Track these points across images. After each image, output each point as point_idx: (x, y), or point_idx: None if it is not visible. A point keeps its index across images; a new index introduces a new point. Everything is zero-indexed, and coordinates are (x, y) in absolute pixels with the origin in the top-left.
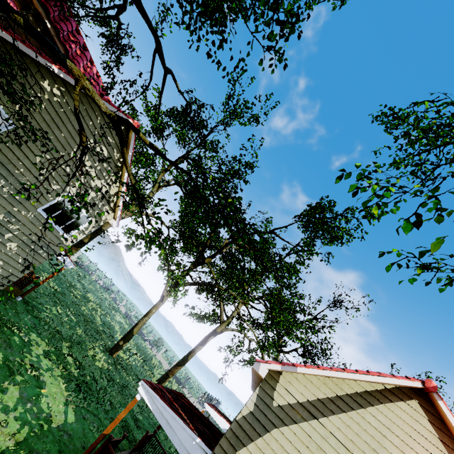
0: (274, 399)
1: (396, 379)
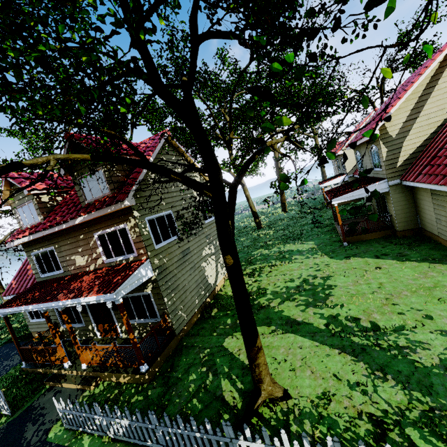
0: (391, 136)
1: (444, 51)
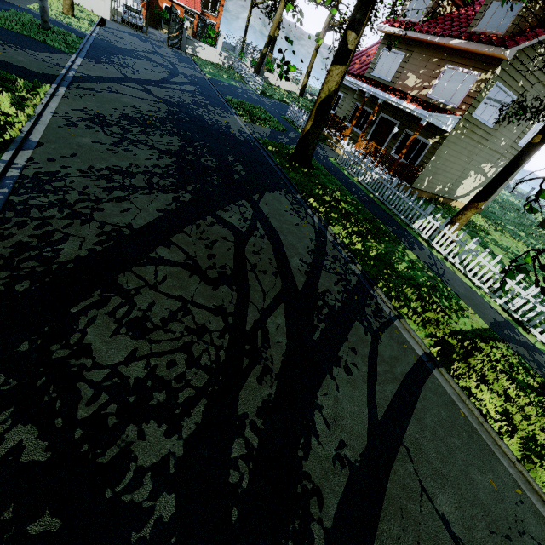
0: None
1: None
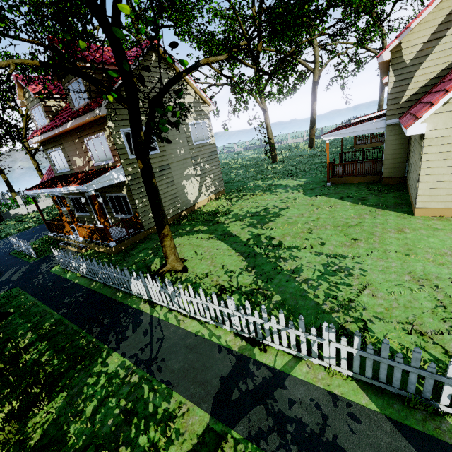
0: (405, 61)
1: None
